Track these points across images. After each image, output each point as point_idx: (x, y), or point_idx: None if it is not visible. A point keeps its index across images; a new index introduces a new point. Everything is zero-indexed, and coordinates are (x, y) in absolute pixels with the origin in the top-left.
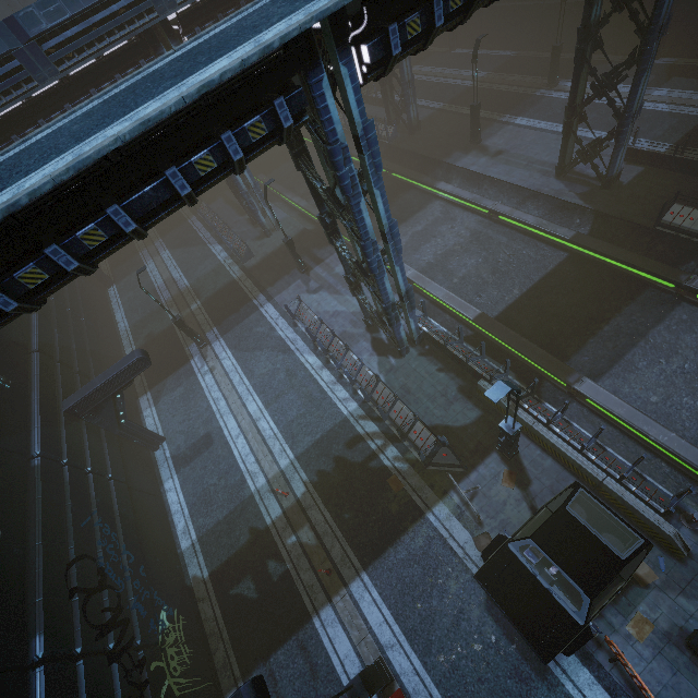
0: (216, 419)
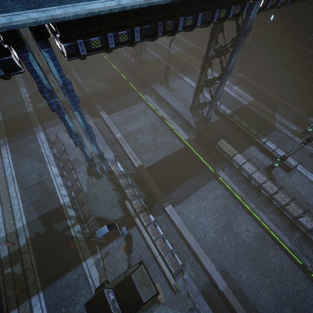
0: None
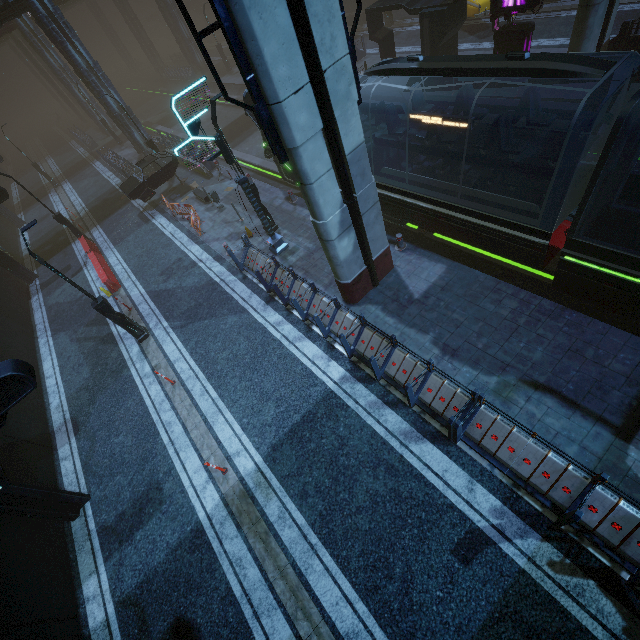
0: (54, 208)
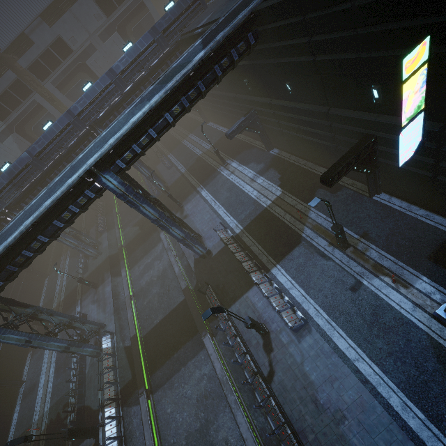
0: (40, 375)
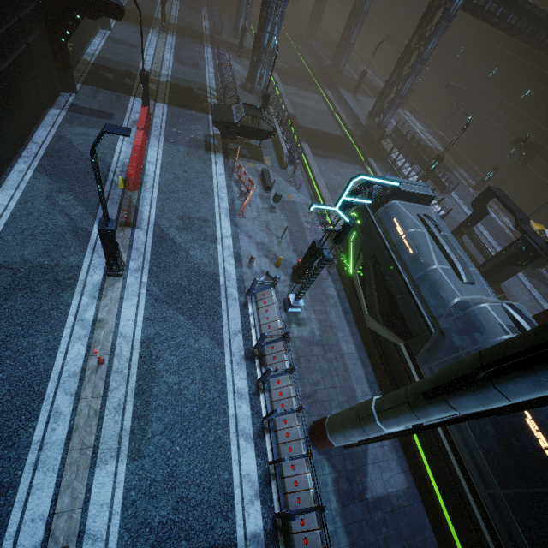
0: (145, 46)
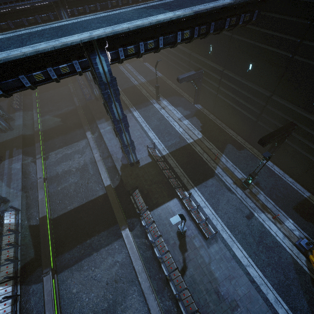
0: None
